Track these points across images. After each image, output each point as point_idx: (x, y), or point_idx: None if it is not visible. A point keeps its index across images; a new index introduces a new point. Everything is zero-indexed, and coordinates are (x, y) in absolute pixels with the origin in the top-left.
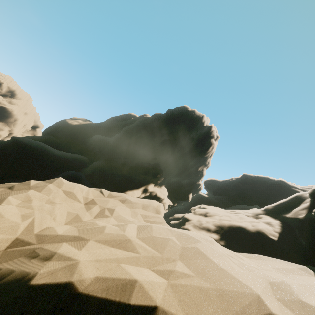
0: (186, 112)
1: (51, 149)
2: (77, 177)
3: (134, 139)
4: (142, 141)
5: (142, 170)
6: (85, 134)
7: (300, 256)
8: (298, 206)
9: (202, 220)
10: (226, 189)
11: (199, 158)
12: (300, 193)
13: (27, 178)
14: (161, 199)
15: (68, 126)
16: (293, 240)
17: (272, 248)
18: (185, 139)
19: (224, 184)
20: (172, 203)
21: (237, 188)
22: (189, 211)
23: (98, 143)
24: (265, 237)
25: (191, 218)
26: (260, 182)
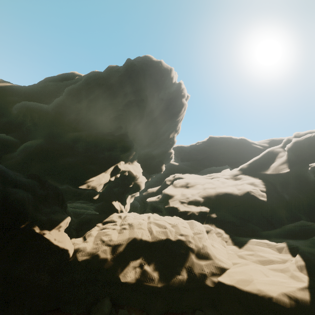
0: (151, 64)
1: None
2: None
3: (84, 103)
4: (97, 105)
5: (105, 145)
6: (3, 101)
7: (287, 211)
8: (274, 162)
9: (186, 194)
10: (193, 154)
11: (170, 123)
12: (271, 148)
13: None
14: (136, 178)
15: None
16: (279, 197)
17: (263, 209)
18: (154, 100)
19: (191, 149)
20: (146, 179)
21: (204, 151)
22: (164, 183)
23: (28, 114)
24: (255, 200)
25: (173, 194)
26: (224, 143)
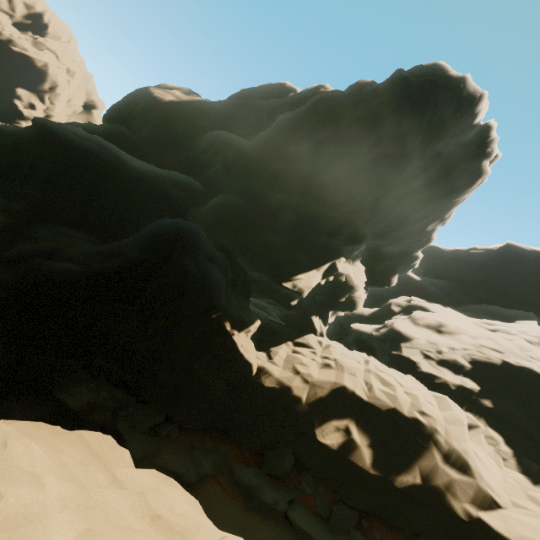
0: (444, 82)
1: (126, 158)
2: (191, 237)
3: (303, 145)
4: (323, 153)
5: (325, 225)
6: (191, 125)
7: None
8: None
9: (438, 344)
10: (455, 268)
11: (439, 203)
12: None
13: (81, 225)
14: (354, 290)
15: (153, 104)
16: None
17: None
18: (423, 156)
19: (455, 258)
20: None
21: (482, 269)
22: (385, 306)
23: (221, 151)
24: None
25: (411, 336)
26: (539, 265)
